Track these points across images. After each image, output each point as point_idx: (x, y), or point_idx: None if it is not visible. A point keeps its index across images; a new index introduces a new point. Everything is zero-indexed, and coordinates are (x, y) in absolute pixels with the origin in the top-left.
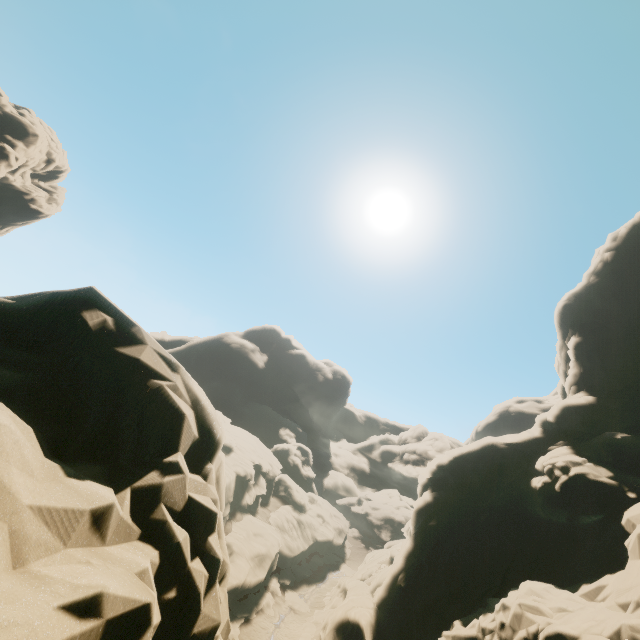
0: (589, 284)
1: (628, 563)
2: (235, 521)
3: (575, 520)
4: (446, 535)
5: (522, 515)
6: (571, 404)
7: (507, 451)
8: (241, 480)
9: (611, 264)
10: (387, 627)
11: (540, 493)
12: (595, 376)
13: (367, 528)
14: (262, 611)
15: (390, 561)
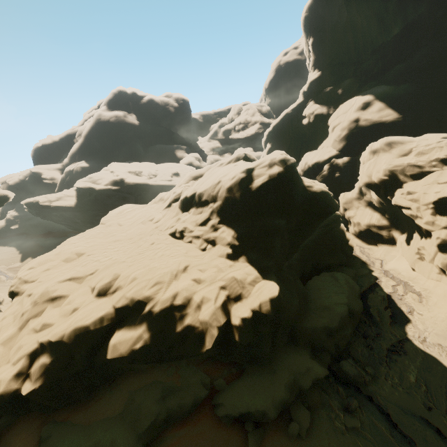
0: None
1: (329, 135)
2: None
3: (316, 128)
4: None
5: (301, 135)
6: (312, 80)
7: (292, 113)
8: None
9: None
10: None
11: (305, 125)
12: (320, 59)
13: None
14: None
15: None
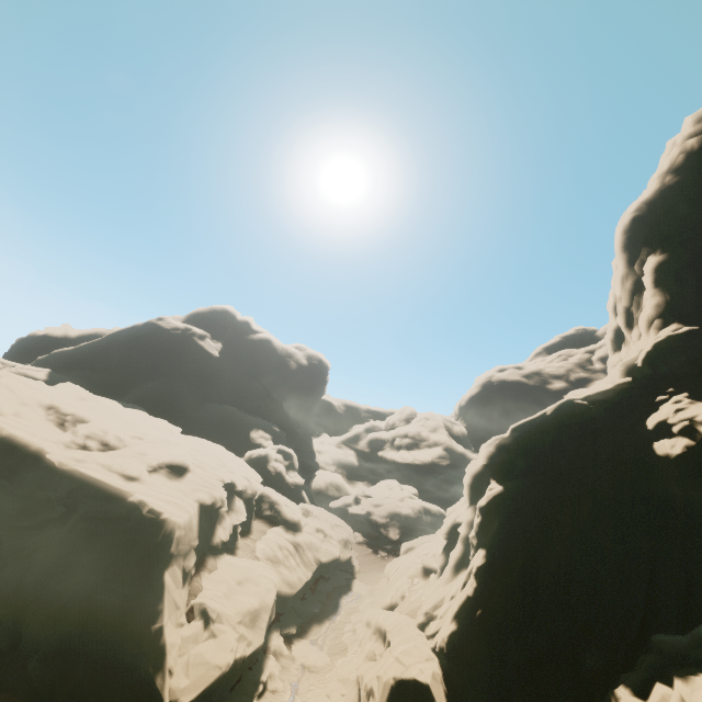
0: (665, 186)
1: None
2: (206, 572)
3: None
4: (539, 542)
5: (645, 497)
6: (674, 339)
7: (596, 413)
8: (207, 510)
9: (698, 153)
10: (463, 684)
11: (676, 463)
12: (688, 302)
13: (371, 529)
14: (265, 691)
15: (423, 572)
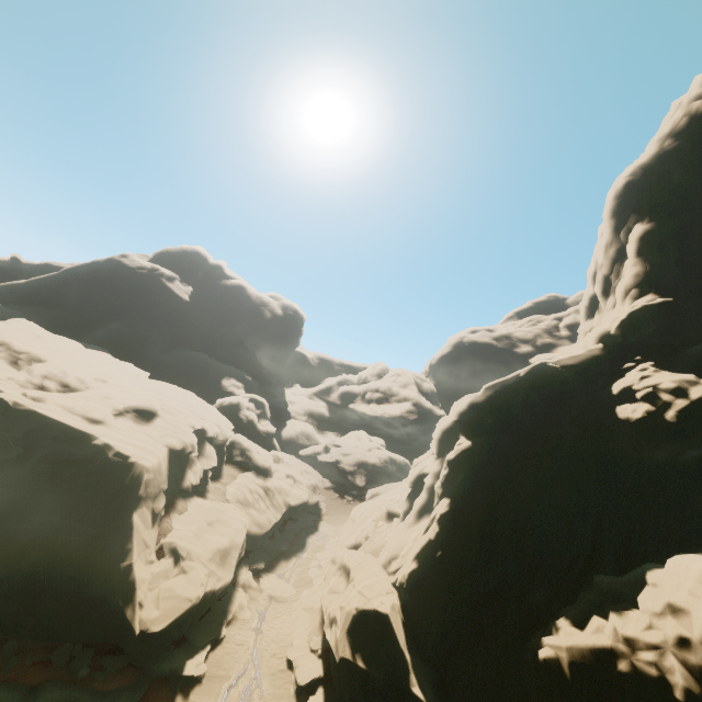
0: (663, 151)
1: None
2: (176, 513)
3: (682, 455)
4: (500, 493)
5: (602, 455)
6: (648, 309)
7: (566, 376)
8: (177, 455)
9: None
10: (419, 613)
11: (635, 426)
12: (666, 274)
13: (339, 476)
14: (234, 619)
15: (387, 516)
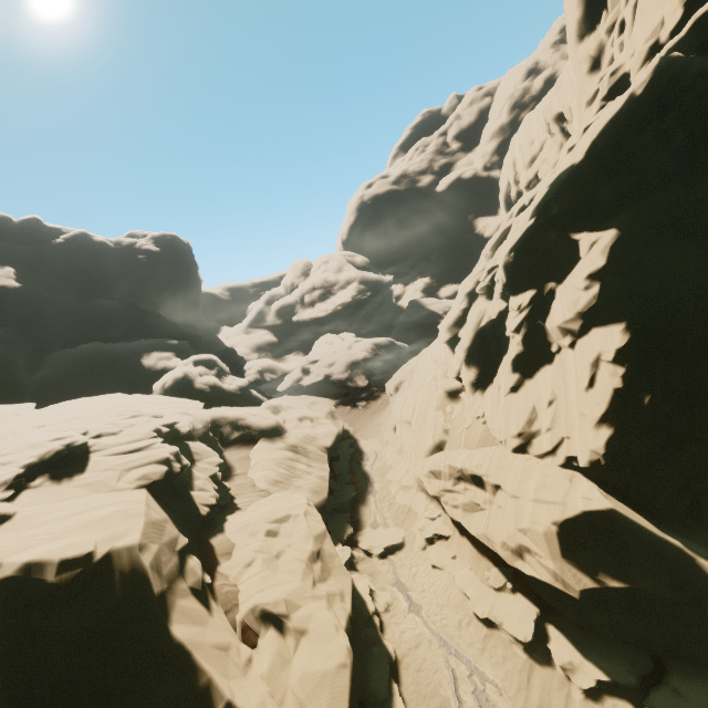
0: None
1: None
2: (223, 562)
3: None
4: (704, 274)
5: None
6: None
7: (698, 66)
8: (165, 487)
9: None
10: (627, 481)
11: None
12: None
13: (336, 389)
14: (380, 617)
15: (449, 397)
